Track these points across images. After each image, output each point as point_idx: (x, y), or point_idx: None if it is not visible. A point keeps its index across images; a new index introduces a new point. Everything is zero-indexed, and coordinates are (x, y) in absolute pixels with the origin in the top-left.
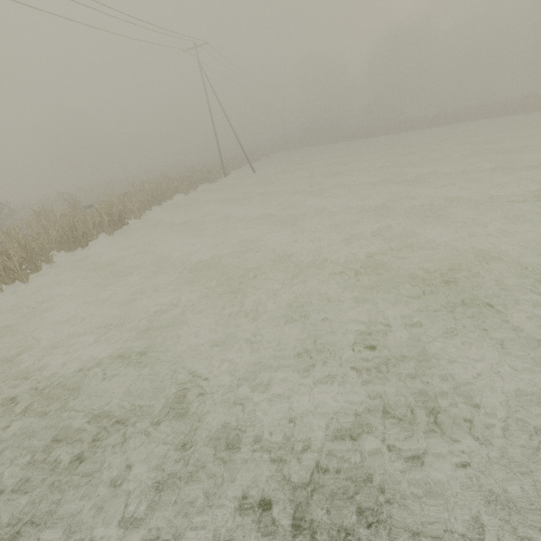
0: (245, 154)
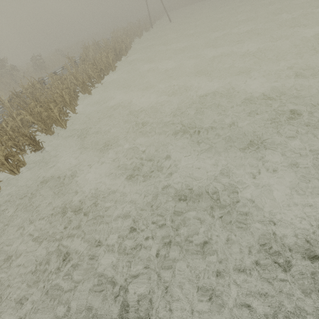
0: (165, 8)
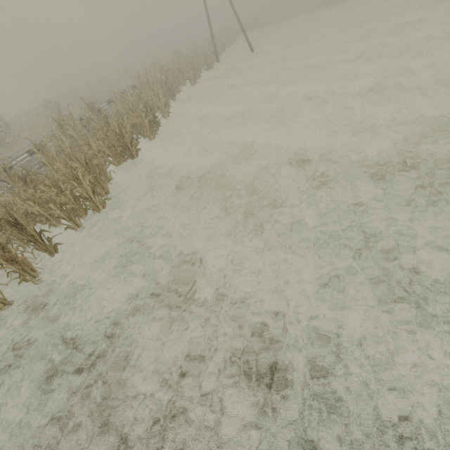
0: (242, 27)
